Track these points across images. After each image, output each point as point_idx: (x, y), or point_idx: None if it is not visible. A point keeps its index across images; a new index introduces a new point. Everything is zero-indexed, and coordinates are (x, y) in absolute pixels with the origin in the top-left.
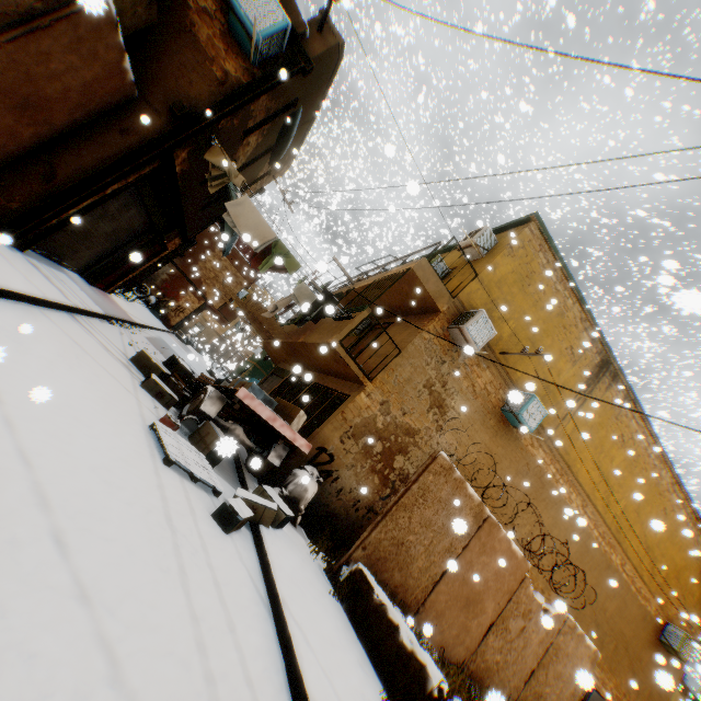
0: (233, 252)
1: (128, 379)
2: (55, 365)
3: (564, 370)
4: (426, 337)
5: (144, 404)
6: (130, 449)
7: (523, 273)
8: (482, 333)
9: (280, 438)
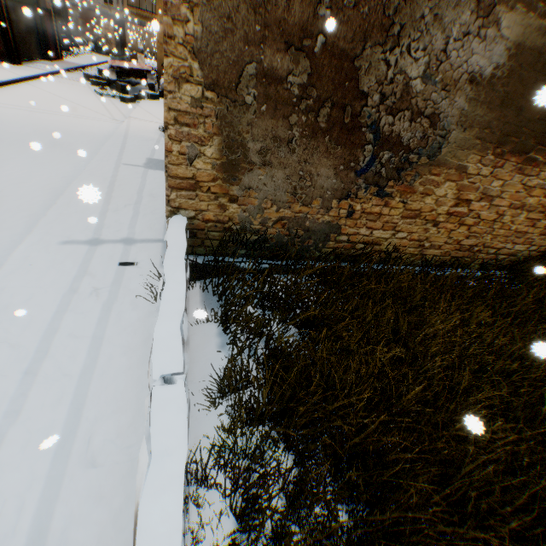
0: None
1: (85, 85)
2: (58, 87)
3: None
4: None
5: (93, 89)
6: (87, 95)
7: None
8: None
9: (144, 72)
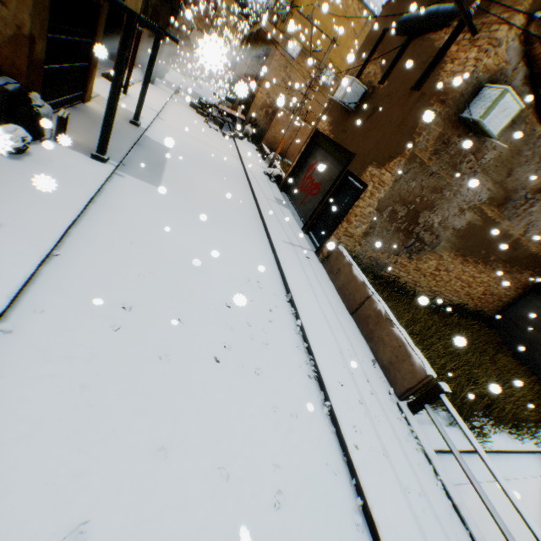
0: (193, 2)
1: (193, 112)
2: (184, 113)
3: (352, 47)
4: (276, 60)
5: (200, 118)
6: (203, 125)
7: (317, 1)
8: (296, 50)
9: (237, 118)
